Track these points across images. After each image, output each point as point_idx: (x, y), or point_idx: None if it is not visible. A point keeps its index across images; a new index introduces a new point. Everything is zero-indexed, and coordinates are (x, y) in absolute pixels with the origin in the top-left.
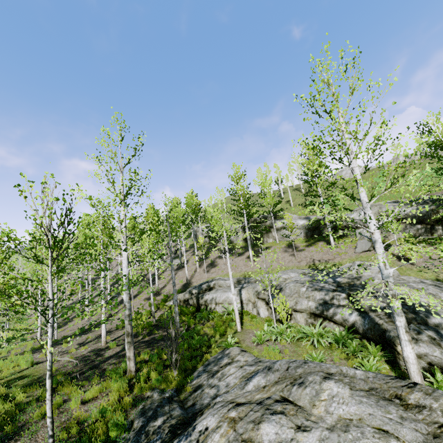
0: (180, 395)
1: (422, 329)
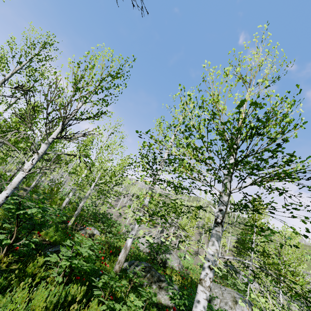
0: None
1: None
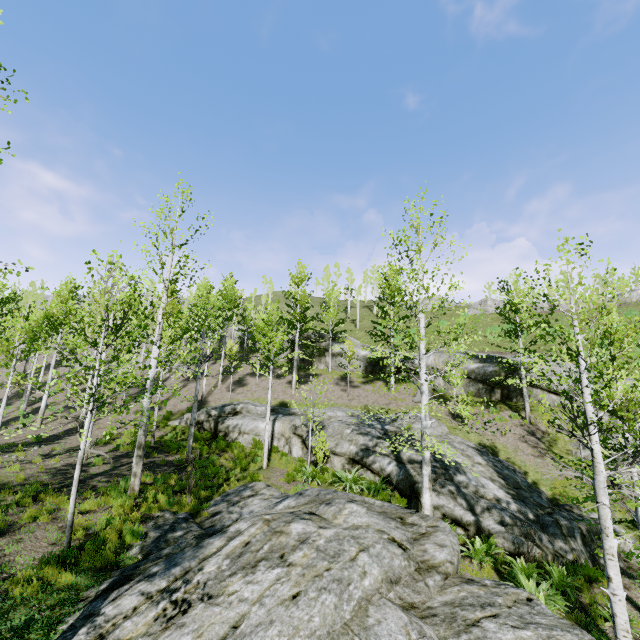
0: (195, 519)
1: (446, 484)
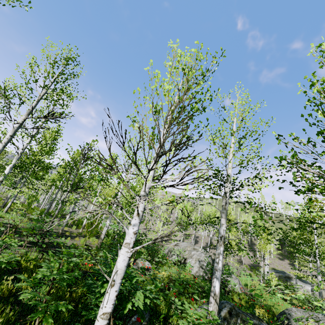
0: None
1: None
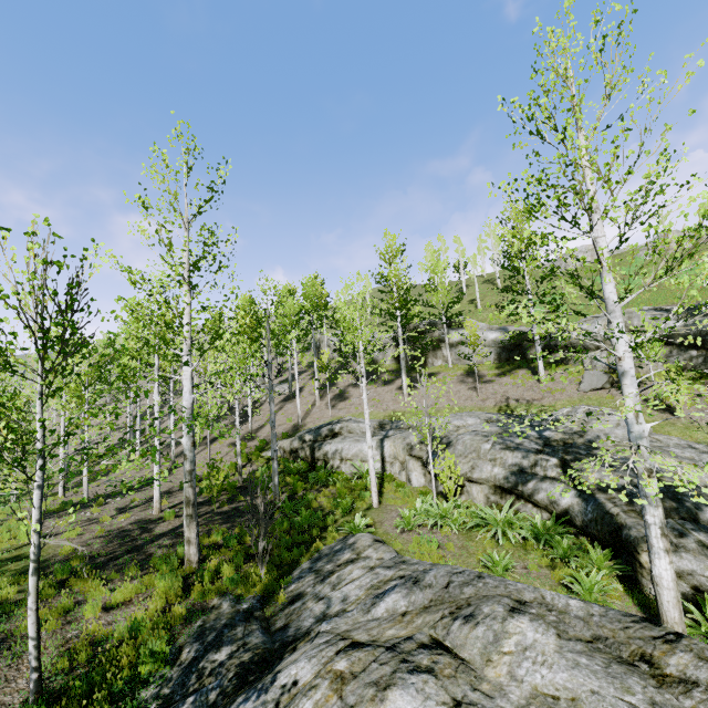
0: (266, 608)
1: (688, 529)
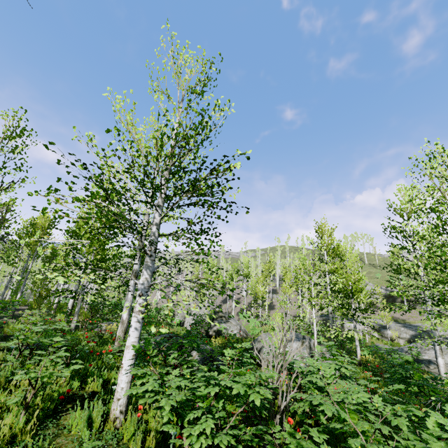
0: None
1: None
